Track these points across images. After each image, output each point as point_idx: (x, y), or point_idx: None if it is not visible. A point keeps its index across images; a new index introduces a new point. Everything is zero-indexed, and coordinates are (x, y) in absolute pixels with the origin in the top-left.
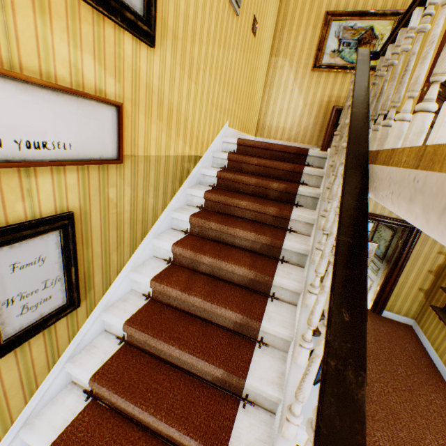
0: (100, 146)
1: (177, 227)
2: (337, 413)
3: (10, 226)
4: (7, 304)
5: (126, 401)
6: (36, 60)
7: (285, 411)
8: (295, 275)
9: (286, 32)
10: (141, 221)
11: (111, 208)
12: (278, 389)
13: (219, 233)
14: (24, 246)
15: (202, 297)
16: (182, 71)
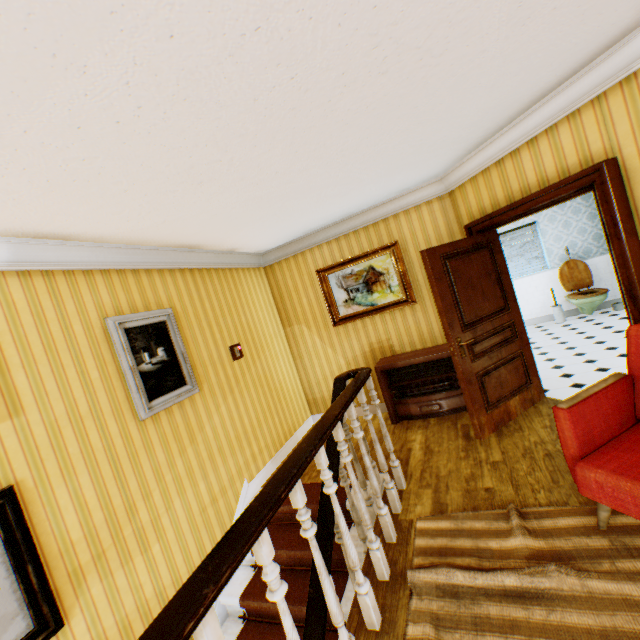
0: None
1: None
2: None
3: None
4: None
5: None
6: None
7: None
8: None
9: (288, 300)
10: None
11: None
12: None
13: None
14: None
15: None
16: (128, 564)
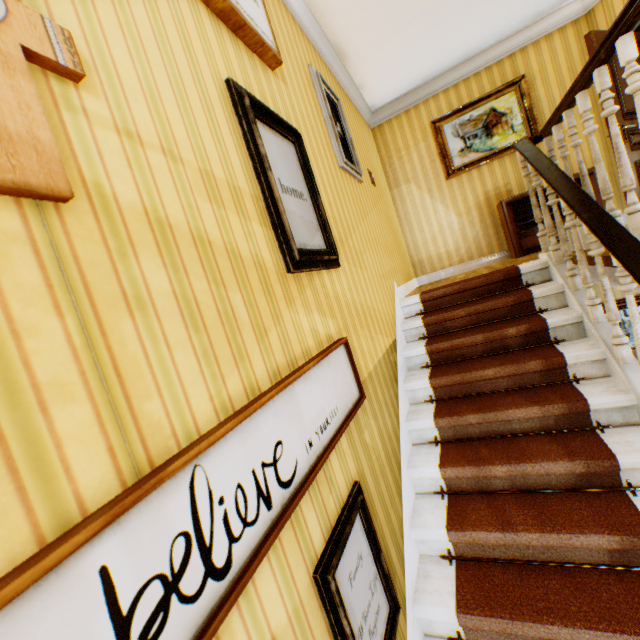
0: (348, 392)
1: (419, 440)
2: None
3: (336, 529)
4: (360, 635)
5: None
6: (299, 346)
7: None
8: (639, 442)
9: (396, 160)
10: (391, 454)
11: (371, 454)
12: None
13: (483, 425)
14: (347, 547)
15: (535, 528)
16: (355, 268)
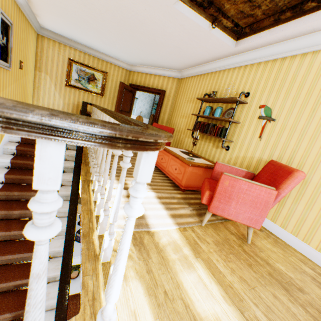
0: None
1: None
2: (69, 237)
3: None
4: None
5: None
6: None
7: None
8: (65, 205)
9: (45, 59)
10: None
11: None
12: (62, 247)
13: (21, 196)
14: None
15: (19, 229)
16: None
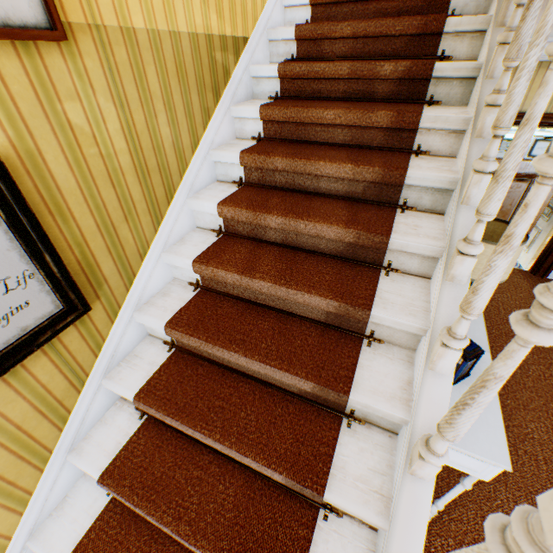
0: None
1: (225, 178)
2: None
3: None
4: None
5: (182, 425)
6: None
7: (416, 443)
8: (428, 229)
9: None
10: (156, 171)
11: (85, 145)
12: (402, 407)
13: (291, 175)
14: None
15: (271, 280)
16: None
